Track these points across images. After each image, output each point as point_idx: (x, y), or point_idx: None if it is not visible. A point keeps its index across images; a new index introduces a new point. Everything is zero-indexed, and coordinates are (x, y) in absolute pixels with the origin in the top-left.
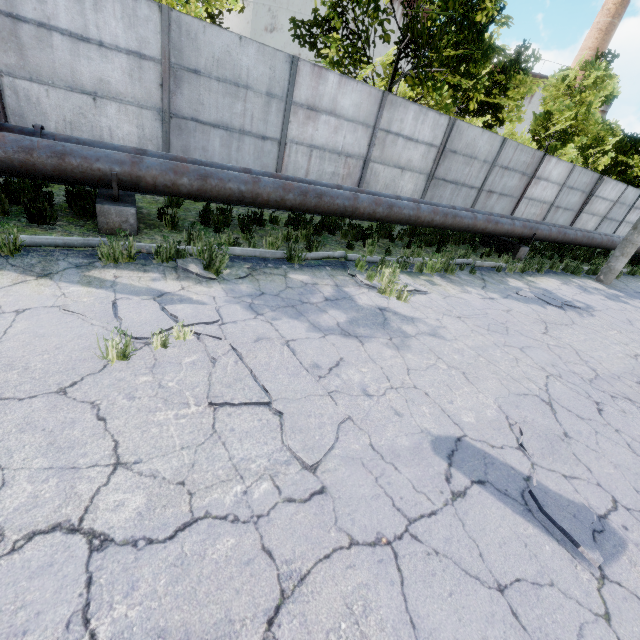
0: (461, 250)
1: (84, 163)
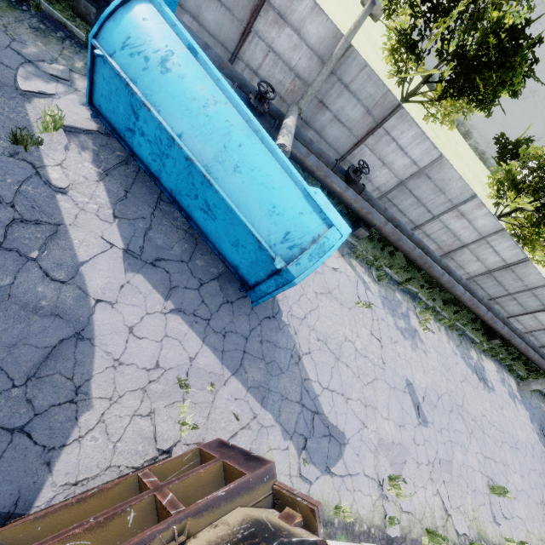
0: (465, 321)
1: (372, 218)
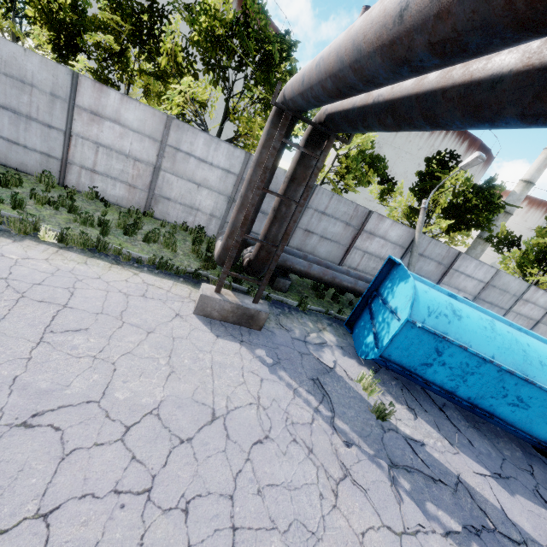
0: None
1: None
